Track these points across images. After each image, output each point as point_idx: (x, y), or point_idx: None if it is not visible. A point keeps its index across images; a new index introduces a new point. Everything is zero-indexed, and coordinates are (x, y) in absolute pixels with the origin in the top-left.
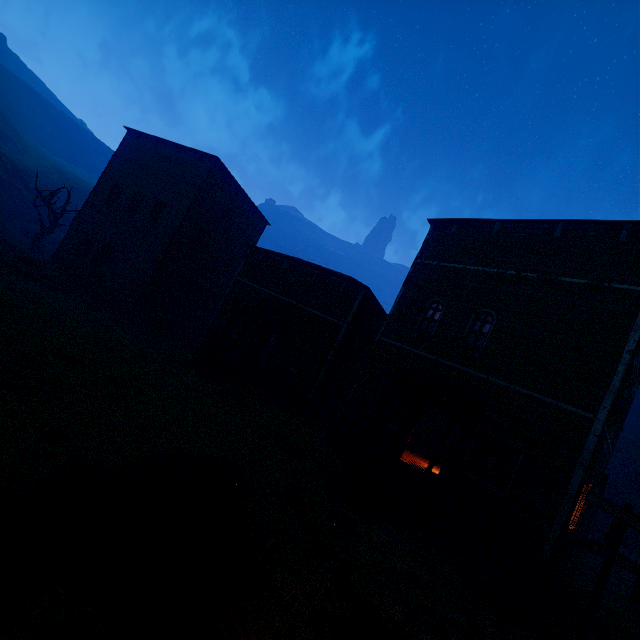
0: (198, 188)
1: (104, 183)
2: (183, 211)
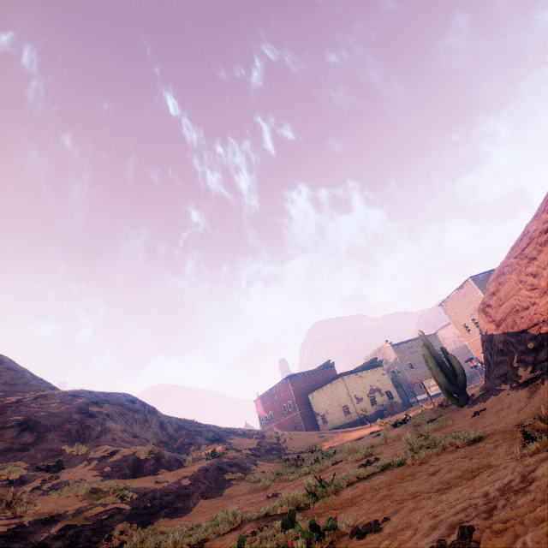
0: None
1: None
2: None
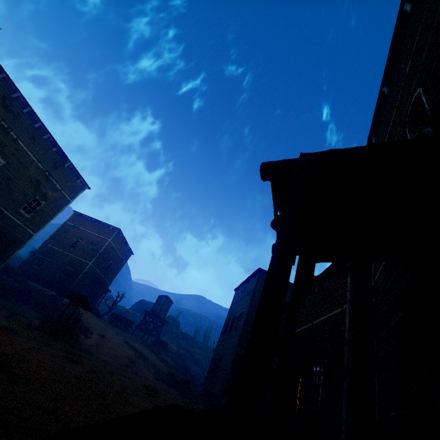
0: (253, 290)
1: (225, 323)
2: (247, 309)
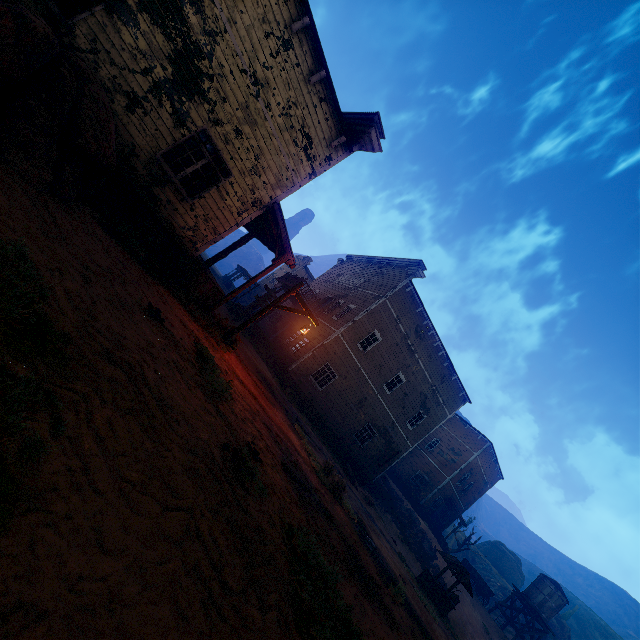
0: None
1: None
2: None
